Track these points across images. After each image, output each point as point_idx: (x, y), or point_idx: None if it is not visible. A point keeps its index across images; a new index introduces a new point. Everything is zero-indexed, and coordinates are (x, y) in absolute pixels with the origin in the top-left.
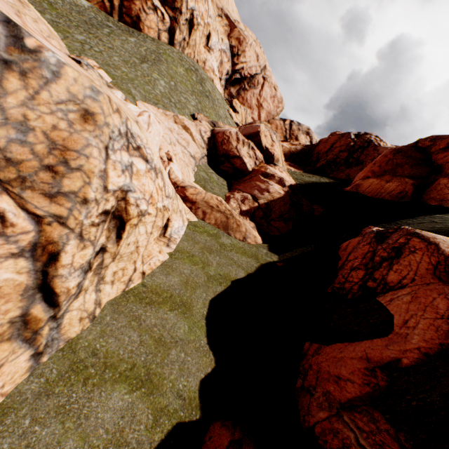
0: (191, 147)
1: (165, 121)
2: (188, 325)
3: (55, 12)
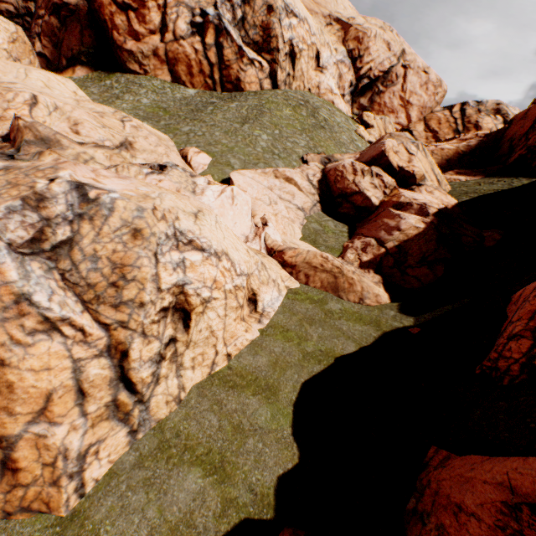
0: (298, 198)
1: (264, 181)
2: (271, 411)
3: (168, 115)
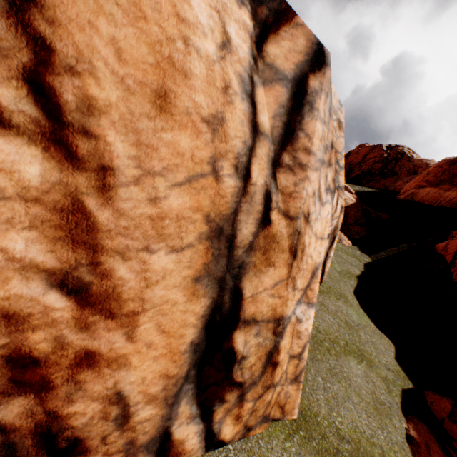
0: None
1: None
2: (354, 312)
3: None
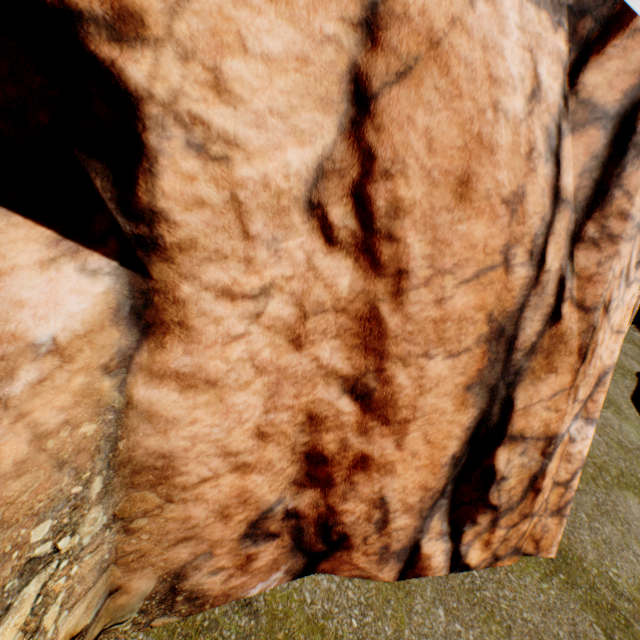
0: None
1: None
2: (632, 429)
3: None
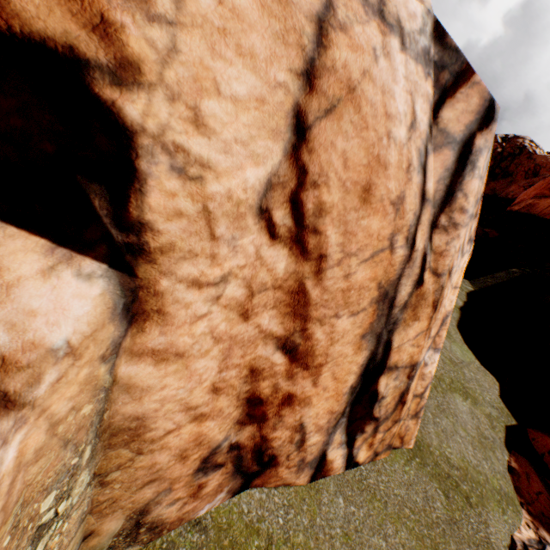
0: None
1: None
2: (458, 348)
3: None
